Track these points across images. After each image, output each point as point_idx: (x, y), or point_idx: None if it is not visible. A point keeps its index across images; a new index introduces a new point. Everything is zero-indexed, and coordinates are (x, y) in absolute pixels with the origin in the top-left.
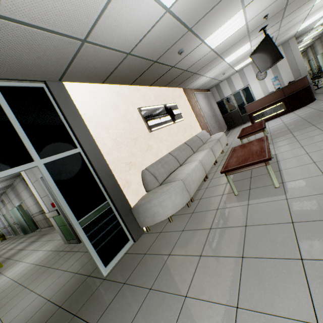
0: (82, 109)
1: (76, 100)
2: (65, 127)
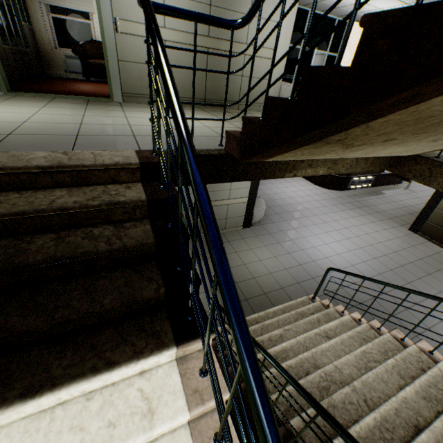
0: (350, 38)
1: (352, 33)
2: (340, 43)
